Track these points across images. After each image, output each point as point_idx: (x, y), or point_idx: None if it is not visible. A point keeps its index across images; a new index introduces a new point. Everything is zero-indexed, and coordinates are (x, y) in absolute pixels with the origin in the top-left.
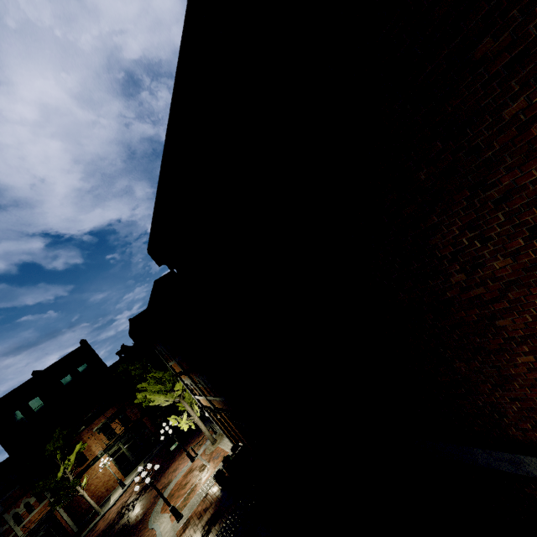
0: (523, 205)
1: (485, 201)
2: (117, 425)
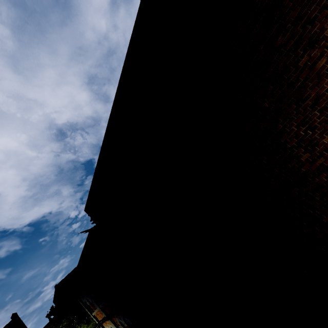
0: (326, 103)
1: (305, 108)
2: None
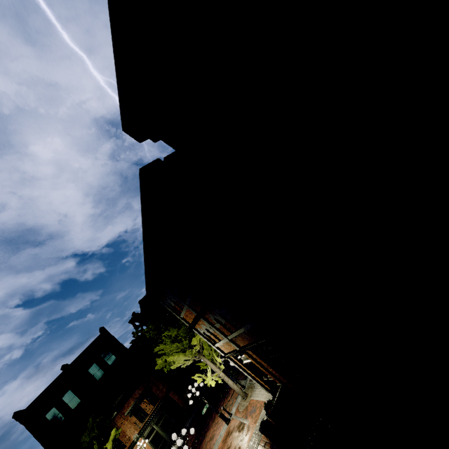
0: None
1: None
2: (146, 405)
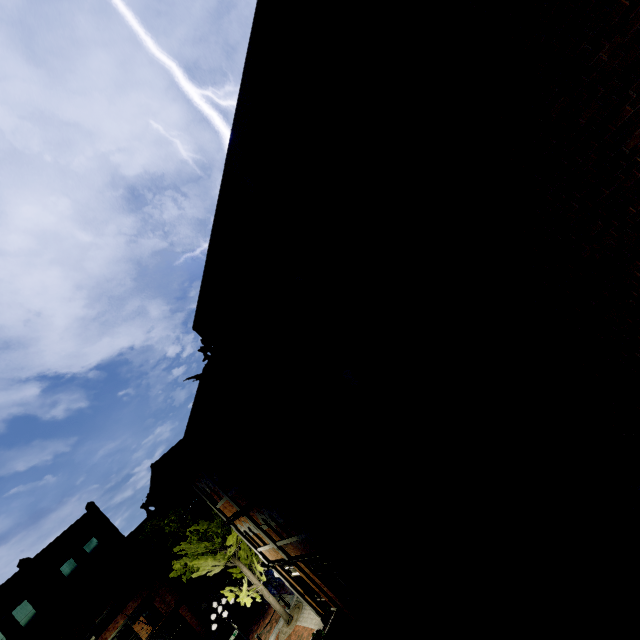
0: None
1: None
2: (143, 626)
